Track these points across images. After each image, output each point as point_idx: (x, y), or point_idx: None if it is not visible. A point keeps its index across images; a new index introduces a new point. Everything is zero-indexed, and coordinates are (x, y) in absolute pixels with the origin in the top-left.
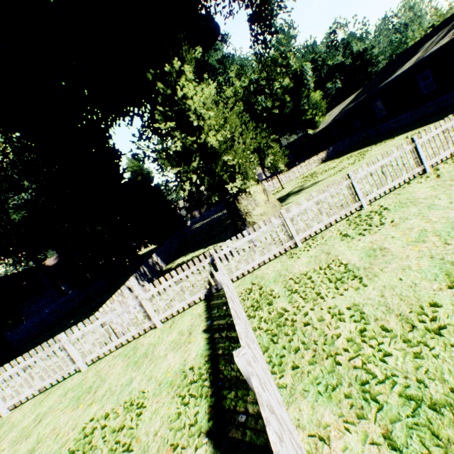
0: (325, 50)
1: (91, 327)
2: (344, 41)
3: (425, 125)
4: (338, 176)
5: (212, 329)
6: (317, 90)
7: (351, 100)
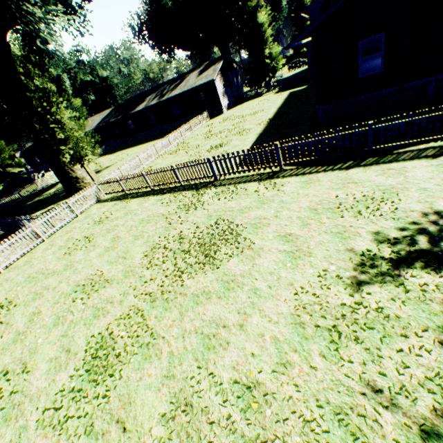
0: (76, 65)
1: (46, 219)
2: (90, 63)
3: (156, 140)
4: (123, 162)
5: (114, 200)
6: (74, 96)
7: (109, 113)
